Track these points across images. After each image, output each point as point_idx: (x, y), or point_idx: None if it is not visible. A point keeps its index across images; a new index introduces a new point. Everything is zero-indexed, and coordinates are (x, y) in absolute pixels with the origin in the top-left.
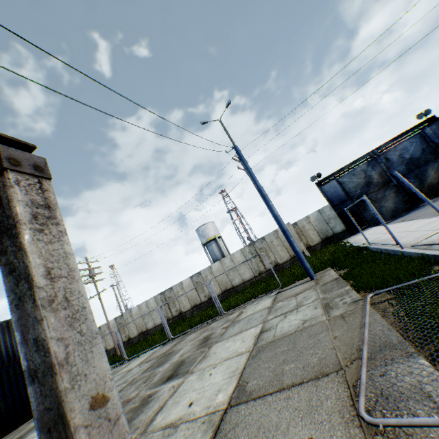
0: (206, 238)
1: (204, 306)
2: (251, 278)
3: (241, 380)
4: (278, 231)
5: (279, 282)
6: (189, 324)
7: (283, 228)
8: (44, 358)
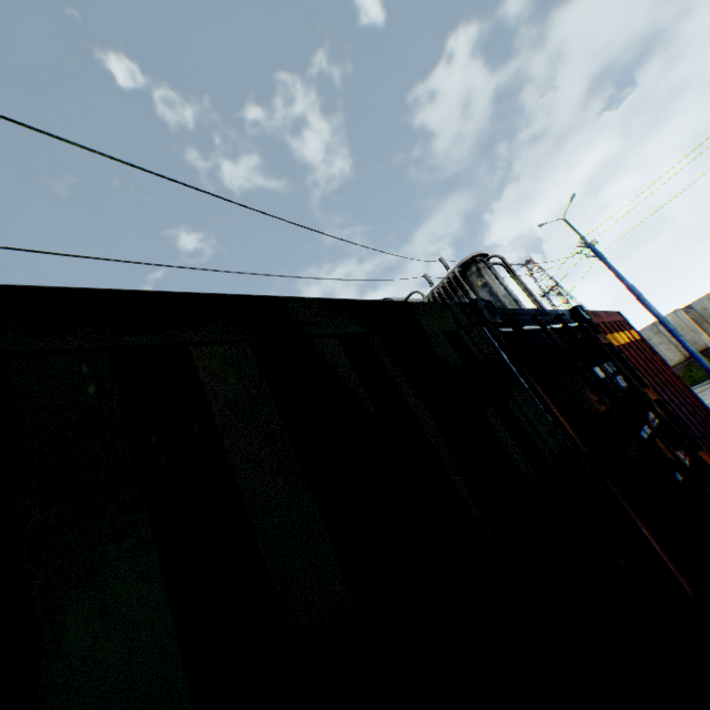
0: None
1: None
2: None
3: None
4: (656, 324)
5: None
6: None
7: (667, 328)
8: None
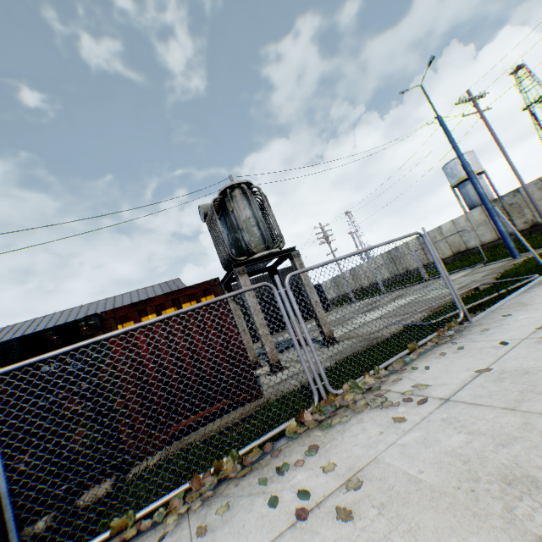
0: (456, 178)
1: (432, 266)
2: (492, 241)
3: (384, 314)
4: None
5: (483, 257)
6: (405, 283)
7: (485, 207)
8: (307, 294)
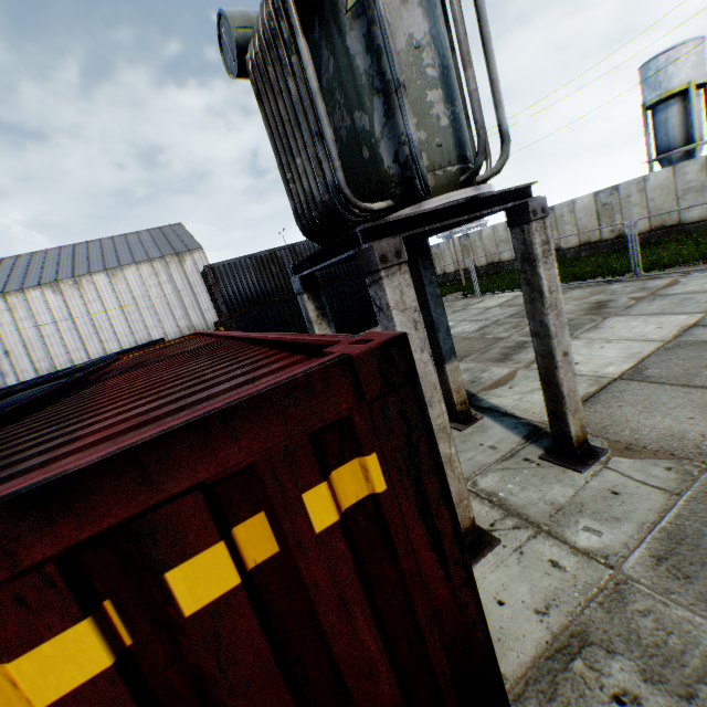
0: (660, 91)
1: (603, 247)
2: None
3: (638, 365)
4: None
5: None
6: (571, 273)
7: None
8: (544, 331)
